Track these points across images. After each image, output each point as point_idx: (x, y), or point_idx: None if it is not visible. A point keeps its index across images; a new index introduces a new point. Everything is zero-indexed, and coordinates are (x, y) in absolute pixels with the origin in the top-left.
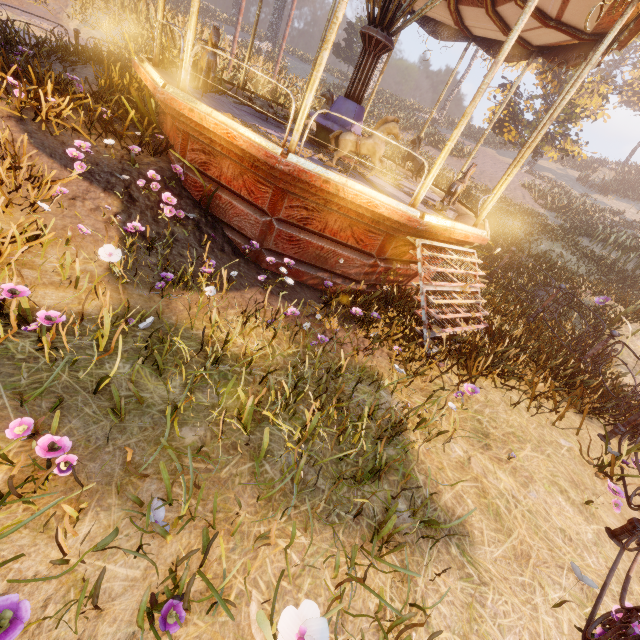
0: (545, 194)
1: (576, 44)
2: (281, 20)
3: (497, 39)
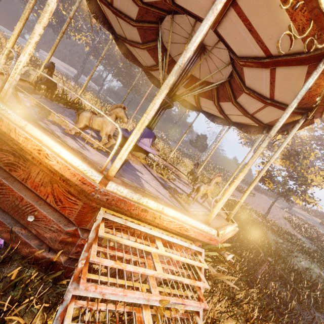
0: (300, 226)
1: (291, 122)
2: (172, 130)
3: (244, 122)
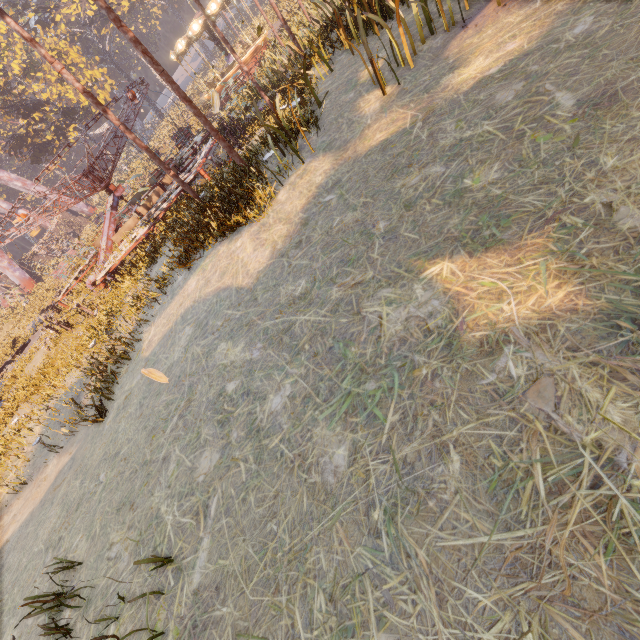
0: None
1: None
2: None
3: None
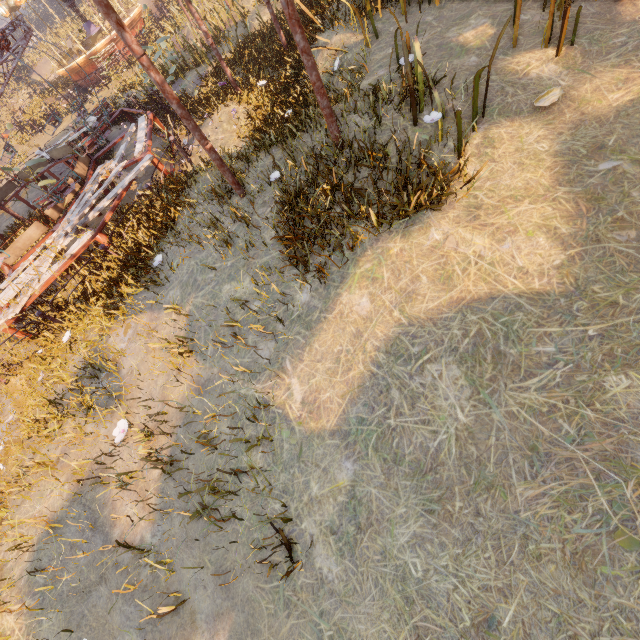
0: None
1: None
2: None
3: None
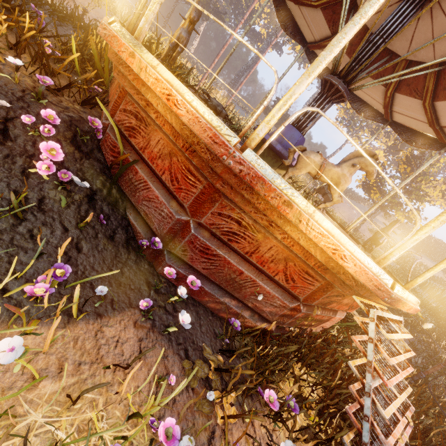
0: None
1: None
2: (237, 83)
3: (414, 128)
